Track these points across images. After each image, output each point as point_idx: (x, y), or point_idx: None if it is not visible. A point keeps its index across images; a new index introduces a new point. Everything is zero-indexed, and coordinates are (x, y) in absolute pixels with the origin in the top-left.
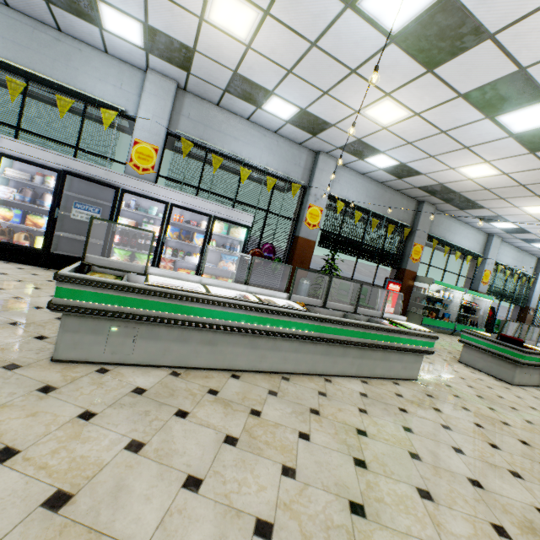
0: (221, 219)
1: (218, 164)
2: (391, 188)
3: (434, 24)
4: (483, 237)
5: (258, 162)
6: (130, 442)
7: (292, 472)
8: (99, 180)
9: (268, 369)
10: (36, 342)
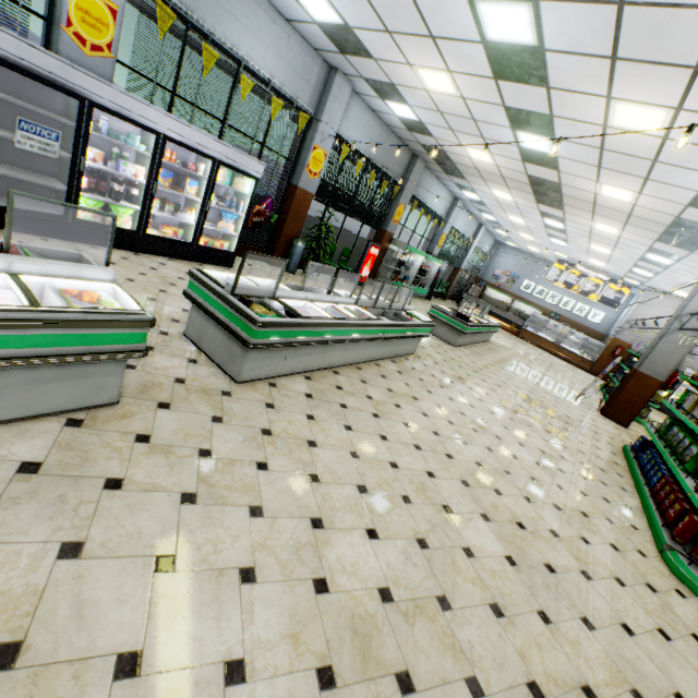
0: (227, 166)
1: (212, 62)
2: (395, 134)
3: (520, 56)
4: (450, 200)
5: (261, 66)
6: (344, 426)
7: (408, 425)
8: (48, 77)
9: (348, 363)
10: (198, 367)
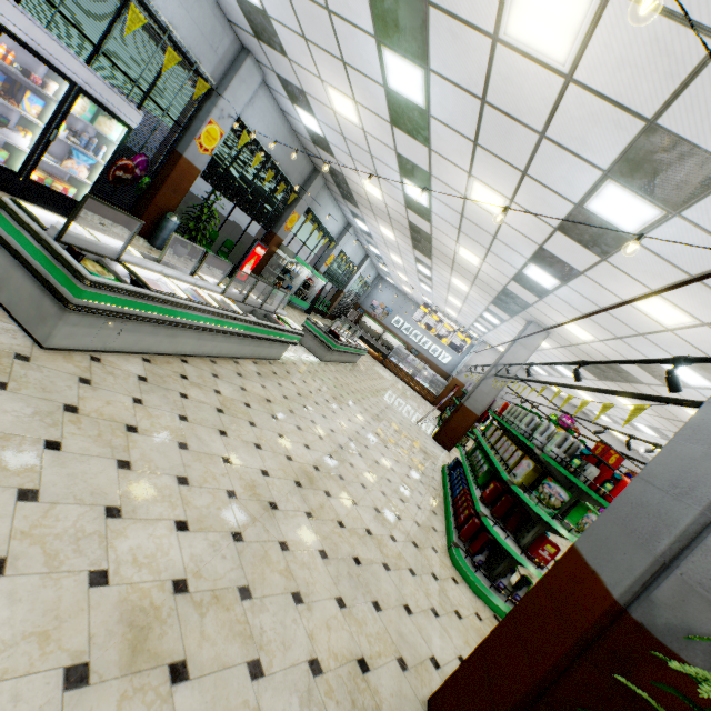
0: (91, 98)
1: None
2: (300, 142)
3: (412, 112)
4: (344, 224)
5: (159, 7)
6: (179, 416)
7: (254, 424)
8: None
9: (202, 354)
10: None
